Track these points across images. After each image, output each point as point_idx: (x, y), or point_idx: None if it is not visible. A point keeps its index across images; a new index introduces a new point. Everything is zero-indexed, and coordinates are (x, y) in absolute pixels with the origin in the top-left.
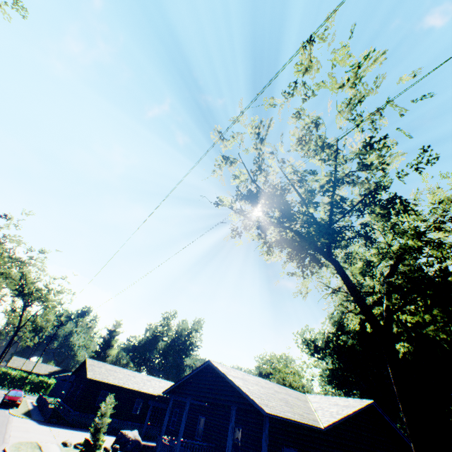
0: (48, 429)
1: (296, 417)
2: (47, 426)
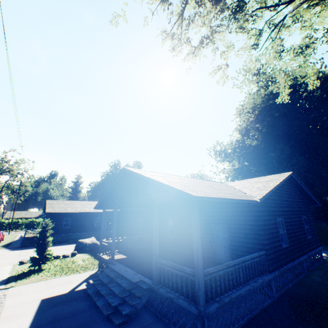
0: (18, 252)
1: (229, 196)
2: (20, 250)
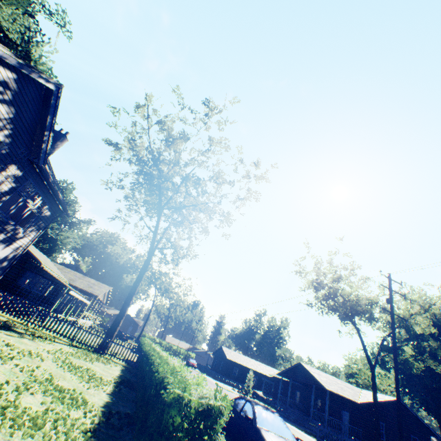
0: (218, 381)
1: (343, 394)
2: (216, 380)
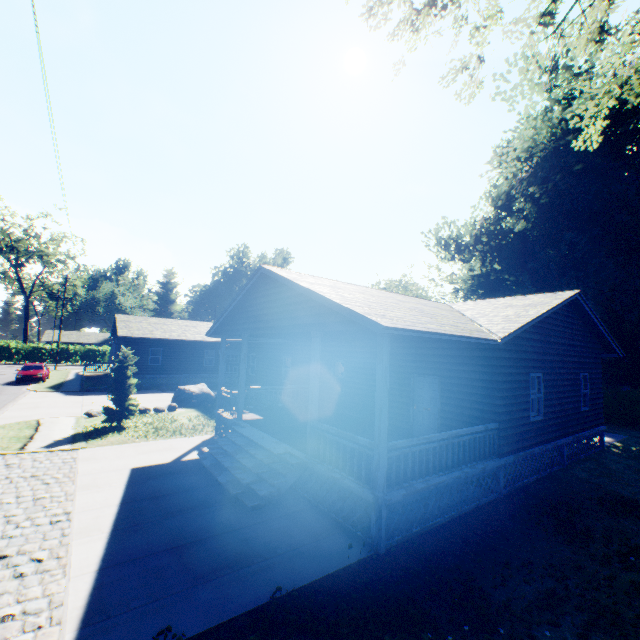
0: (79, 399)
1: (447, 329)
2: (80, 396)
